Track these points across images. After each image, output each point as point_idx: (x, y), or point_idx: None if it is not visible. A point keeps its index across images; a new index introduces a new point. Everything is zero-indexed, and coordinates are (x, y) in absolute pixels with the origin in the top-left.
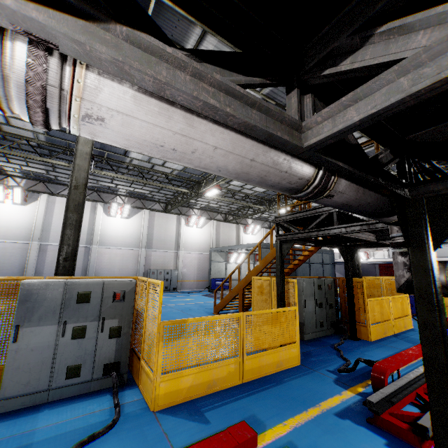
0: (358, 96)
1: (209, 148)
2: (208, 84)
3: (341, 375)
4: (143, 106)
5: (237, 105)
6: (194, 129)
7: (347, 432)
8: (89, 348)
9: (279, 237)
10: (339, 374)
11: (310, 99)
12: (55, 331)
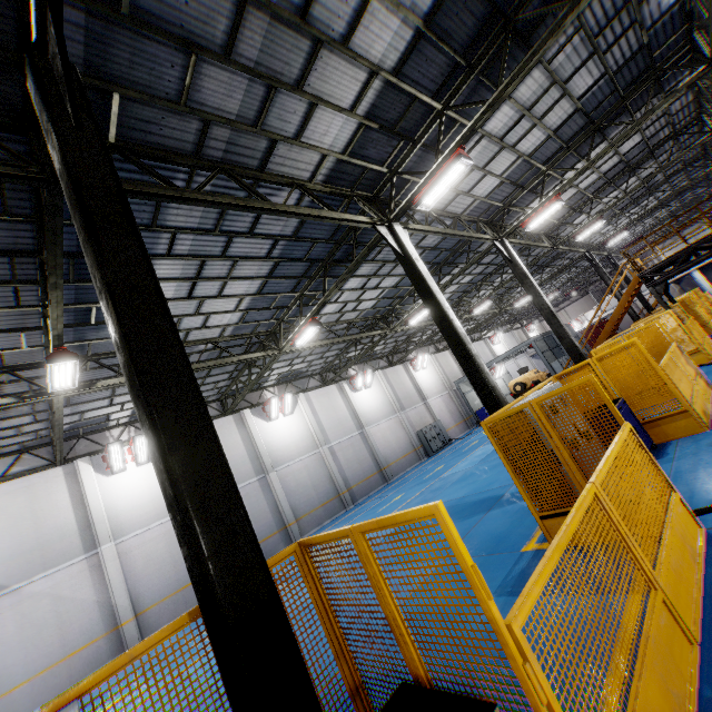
0: None
1: None
2: None
3: None
4: None
5: None
6: None
7: None
8: None
9: (649, 285)
10: None
11: None
12: None
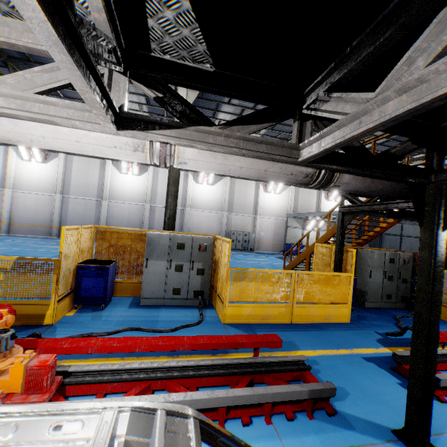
0: (322, 136)
1: (238, 168)
2: (234, 138)
3: (388, 338)
4: (203, 155)
5: (251, 145)
6: (228, 161)
7: (366, 369)
8: (185, 279)
9: (342, 209)
10: (386, 337)
11: (310, 124)
12: (166, 265)
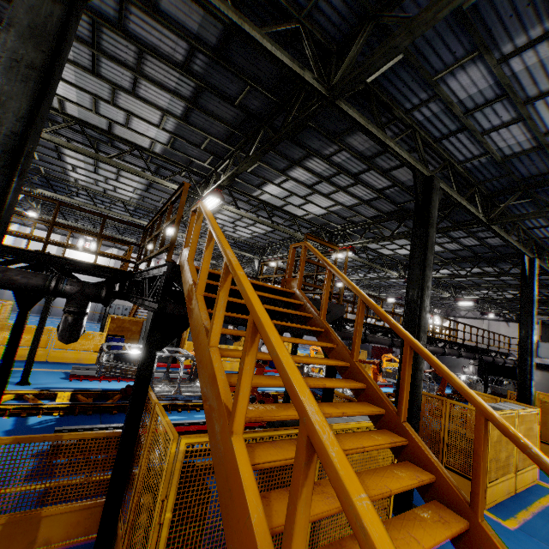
0: None
1: None
2: None
3: None
4: None
5: None
6: None
7: (54, 374)
8: None
9: None
10: None
11: None
12: None
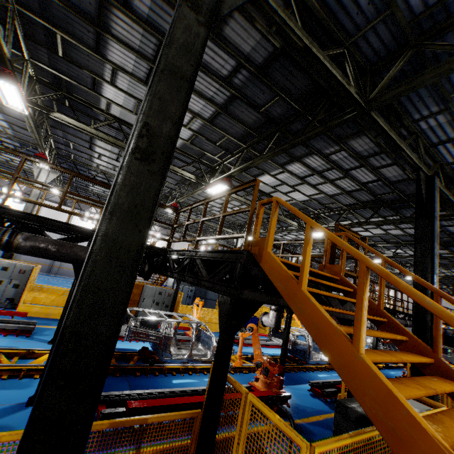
0: None
1: None
2: None
3: None
4: None
5: None
6: None
7: None
8: (3, 289)
9: None
10: None
11: None
12: None
